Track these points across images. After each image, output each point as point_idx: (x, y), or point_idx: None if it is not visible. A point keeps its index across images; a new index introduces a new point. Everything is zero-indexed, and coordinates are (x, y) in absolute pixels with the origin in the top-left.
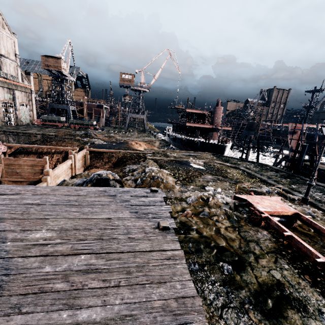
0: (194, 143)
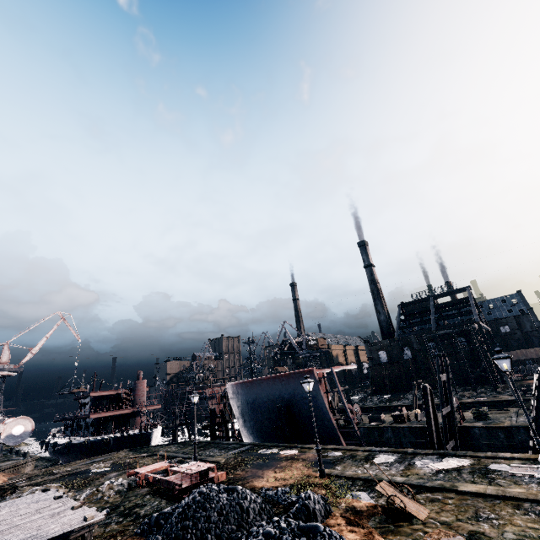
0: (104, 444)
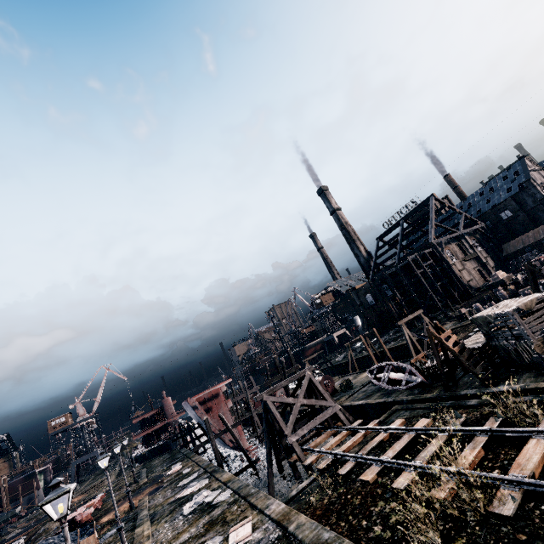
0: (143, 457)
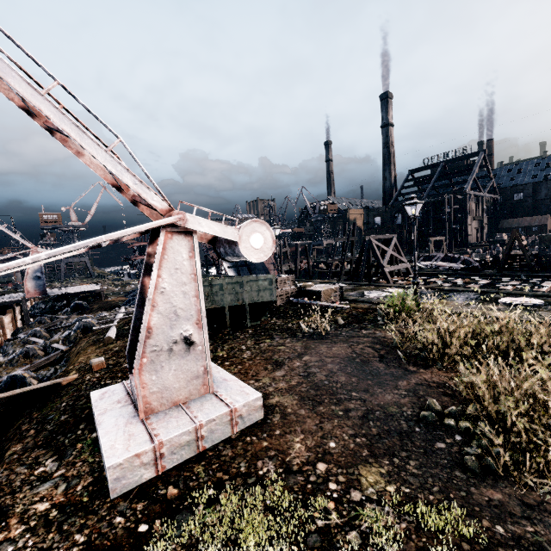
0: None
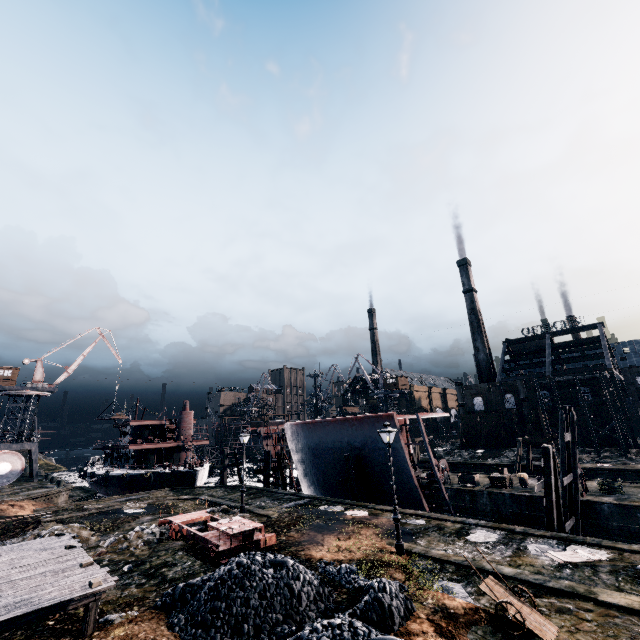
0: (144, 479)
